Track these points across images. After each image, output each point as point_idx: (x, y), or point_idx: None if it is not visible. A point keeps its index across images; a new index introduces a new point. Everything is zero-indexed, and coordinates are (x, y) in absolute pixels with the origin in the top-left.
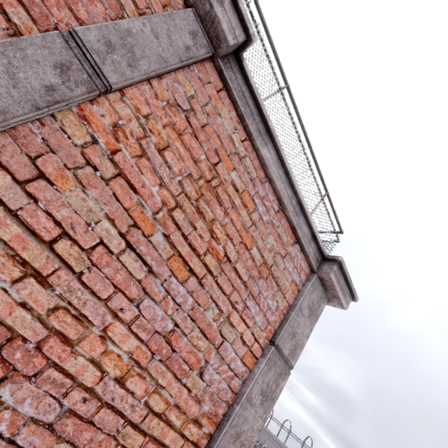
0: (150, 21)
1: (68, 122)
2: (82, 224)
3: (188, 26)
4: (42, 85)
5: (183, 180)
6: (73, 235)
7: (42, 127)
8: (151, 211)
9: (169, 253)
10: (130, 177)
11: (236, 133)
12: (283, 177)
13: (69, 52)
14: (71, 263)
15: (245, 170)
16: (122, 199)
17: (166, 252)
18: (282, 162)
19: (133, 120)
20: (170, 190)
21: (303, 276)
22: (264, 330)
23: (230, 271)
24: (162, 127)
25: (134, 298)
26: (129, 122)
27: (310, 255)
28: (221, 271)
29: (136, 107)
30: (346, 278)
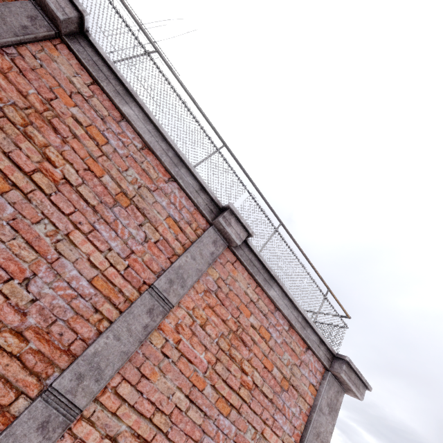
0: (190, 251)
1: (153, 336)
2: (165, 398)
3: (211, 239)
4: (142, 327)
5: (219, 339)
6: (161, 408)
7: (141, 346)
8: (202, 371)
9: (215, 397)
10: (188, 354)
11: (249, 286)
12: (288, 304)
13: (152, 299)
14: (161, 427)
15: (259, 310)
16: (184, 371)
17: (214, 397)
18: (286, 294)
19: (185, 315)
20: (211, 351)
21: (318, 375)
22: (293, 435)
23: (259, 395)
24: (202, 310)
25: (198, 439)
26: (183, 317)
27: (321, 357)
28: (252, 397)
29: (186, 305)
30: (356, 373)
